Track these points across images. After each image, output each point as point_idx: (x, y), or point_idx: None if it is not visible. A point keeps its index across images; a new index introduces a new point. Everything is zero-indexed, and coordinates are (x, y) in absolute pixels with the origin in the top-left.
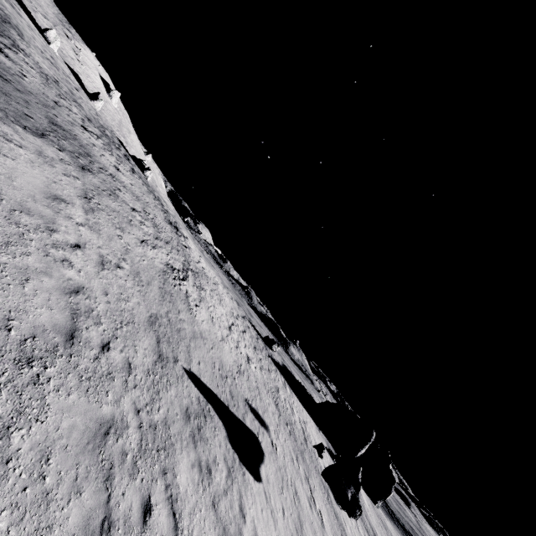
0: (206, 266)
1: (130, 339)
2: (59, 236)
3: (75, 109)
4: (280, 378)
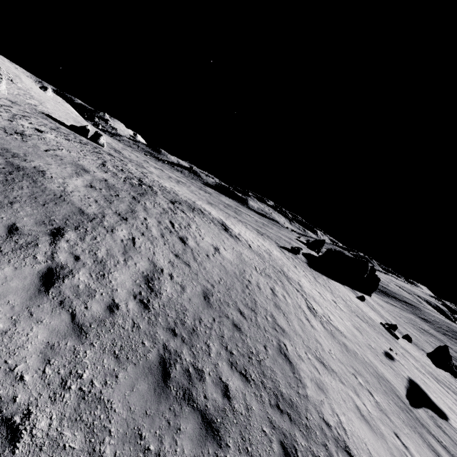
0: (246, 234)
1: (437, 451)
2: (407, 454)
3: (143, 214)
4: (325, 279)
